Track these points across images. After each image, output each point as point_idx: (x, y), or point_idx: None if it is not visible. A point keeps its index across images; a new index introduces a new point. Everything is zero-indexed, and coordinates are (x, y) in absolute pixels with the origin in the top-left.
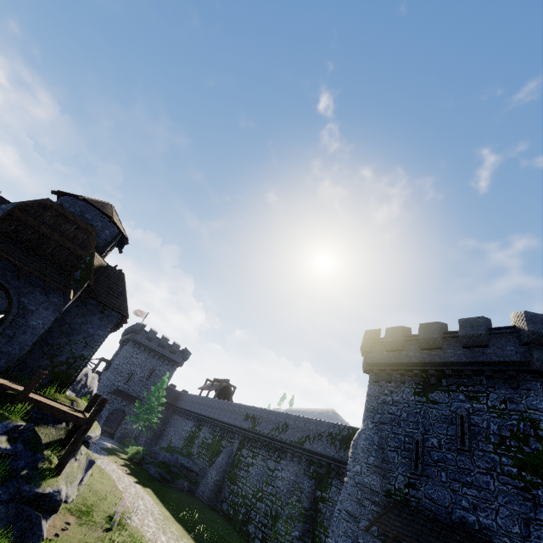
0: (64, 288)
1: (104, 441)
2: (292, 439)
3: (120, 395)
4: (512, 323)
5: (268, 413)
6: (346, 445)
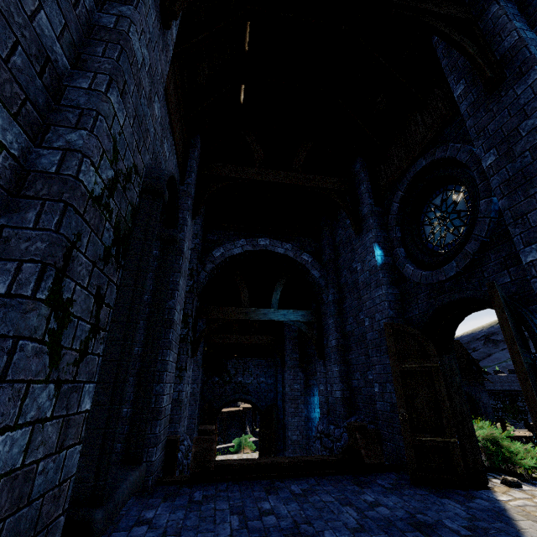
0: (484, 379)
1: None
2: None
3: None
4: None
5: None
6: None
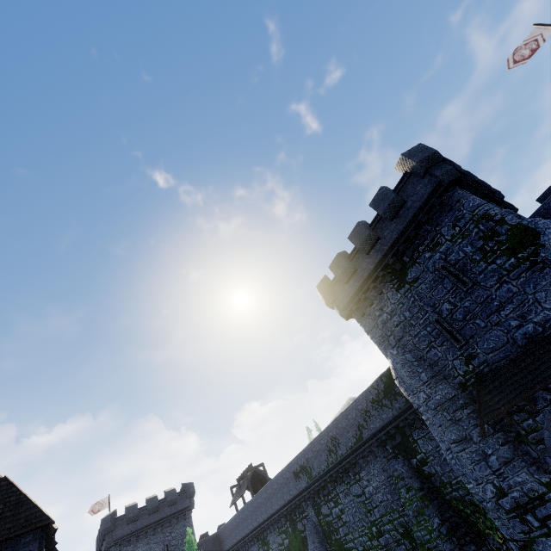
0: None
1: None
2: (350, 444)
3: None
4: (402, 172)
5: (310, 449)
6: (393, 394)
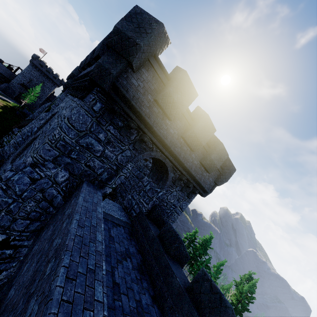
0: None
1: (9, 100)
2: None
3: (24, 87)
4: None
5: None
6: None
